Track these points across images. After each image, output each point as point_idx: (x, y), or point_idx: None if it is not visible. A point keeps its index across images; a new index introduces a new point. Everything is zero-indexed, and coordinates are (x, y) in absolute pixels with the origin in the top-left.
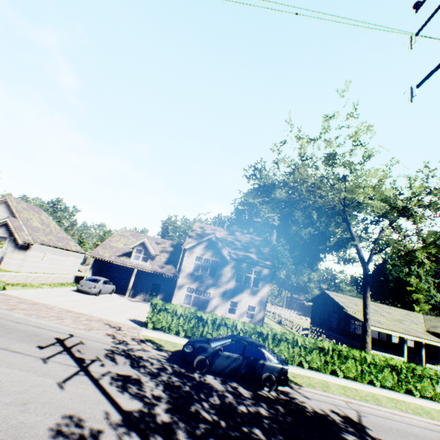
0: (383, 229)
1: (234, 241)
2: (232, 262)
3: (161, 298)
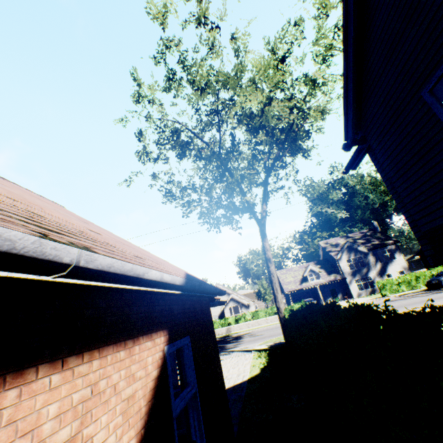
0: None
1: (355, 240)
2: (369, 252)
3: (340, 296)
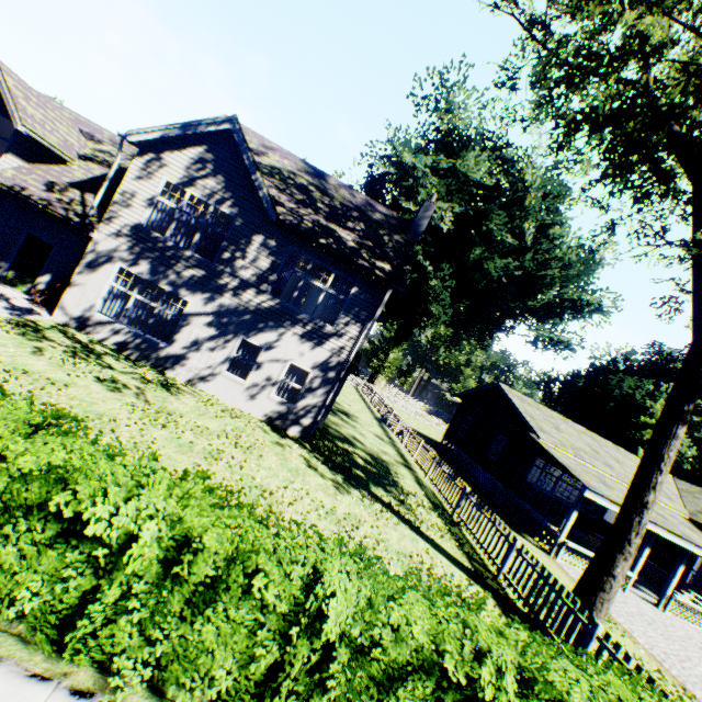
0: None
1: (313, 190)
2: (277, 232)
3: (47, 283)
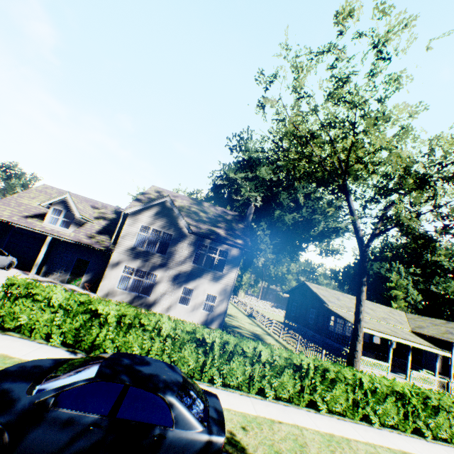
0: (391, 204)
1: (200, 212)
2: (191, 237)
3: (87, 279)
